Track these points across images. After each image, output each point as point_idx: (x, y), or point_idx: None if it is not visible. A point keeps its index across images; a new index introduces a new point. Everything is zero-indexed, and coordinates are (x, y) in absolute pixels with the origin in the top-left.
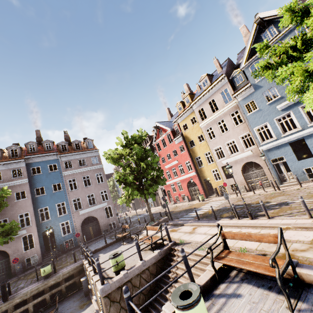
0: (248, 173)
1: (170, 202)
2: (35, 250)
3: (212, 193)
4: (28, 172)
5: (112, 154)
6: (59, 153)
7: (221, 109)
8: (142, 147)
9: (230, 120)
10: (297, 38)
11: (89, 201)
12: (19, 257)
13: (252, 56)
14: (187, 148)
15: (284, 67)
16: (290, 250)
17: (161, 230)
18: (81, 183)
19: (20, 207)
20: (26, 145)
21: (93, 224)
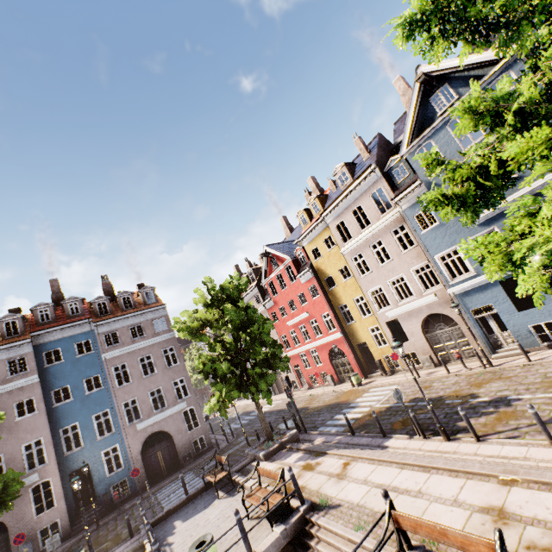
0: (434, 334)
1: (302, 386)
2: (57, 511)
3: (375, 368)
4: (38, 362)
5: (189, 321)
6: (94, 320)
7: (375, 223)
8: (241, 307)
9: (393, 241)
10: (489, 156)
11: (154, 399)
12: (26, 529)
13: (418, 134)
14: (322, 291)
15: (471, 240)
16: (523, 545)
17: (284, 482)
18: (138, 370)
19: (26, 430)
20: (33, 310)
21: (163, 445)
